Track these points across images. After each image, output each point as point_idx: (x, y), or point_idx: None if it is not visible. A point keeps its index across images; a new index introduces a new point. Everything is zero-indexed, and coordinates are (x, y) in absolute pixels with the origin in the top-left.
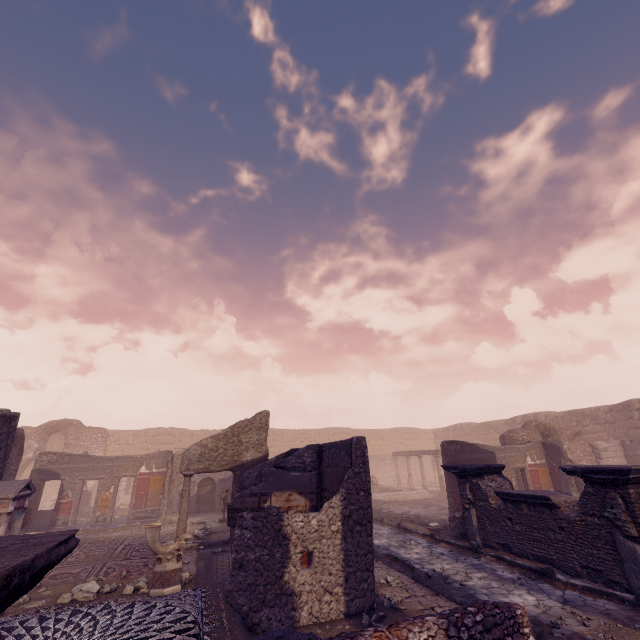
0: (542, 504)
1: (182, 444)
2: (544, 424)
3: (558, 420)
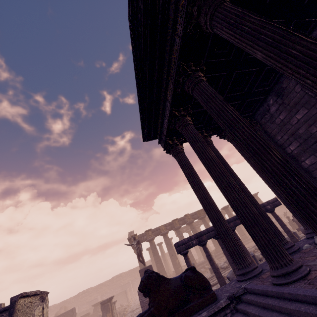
0: (87, 315)
1: None
2: (65, 306)
3: (58, 306)
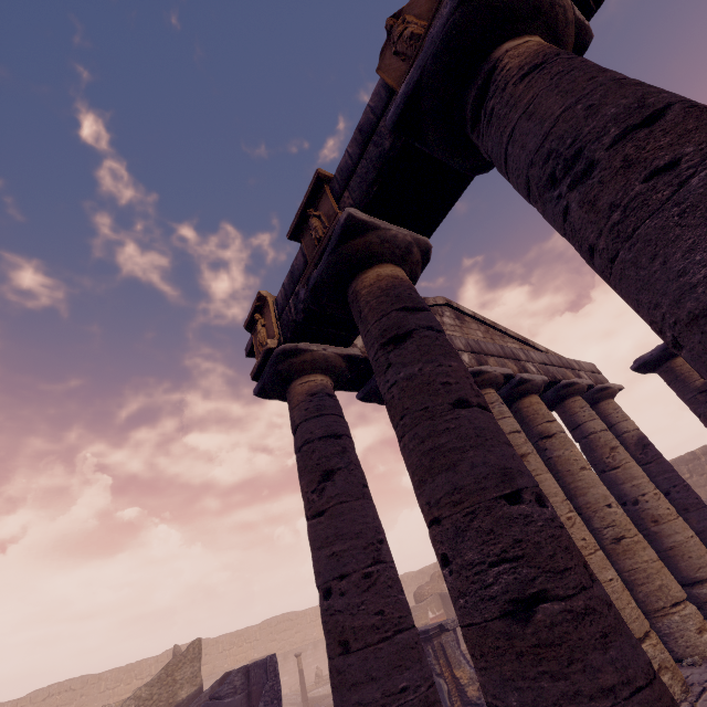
0: None
1: (85, 698)
2: None
3: None
